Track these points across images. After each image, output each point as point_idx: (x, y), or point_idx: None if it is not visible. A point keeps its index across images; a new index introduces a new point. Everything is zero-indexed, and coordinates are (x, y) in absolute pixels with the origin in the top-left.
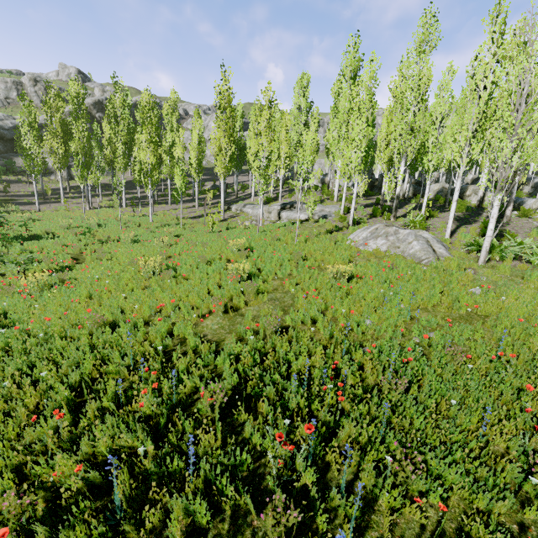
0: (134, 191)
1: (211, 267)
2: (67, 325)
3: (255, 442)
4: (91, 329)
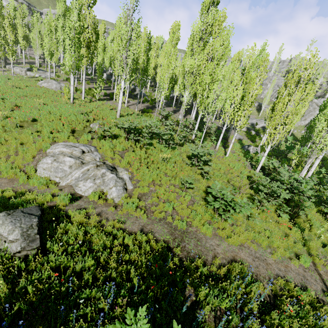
0: None
1: None
2: None
3: None
4: None
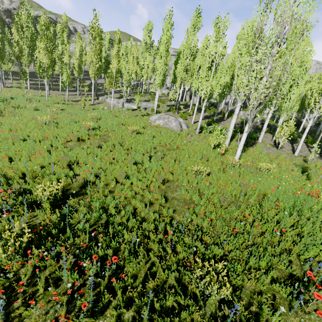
0: (36, 79)
1: (76, 124)
2: (1, 138)
3: (77, 172)
4: (13, 141)
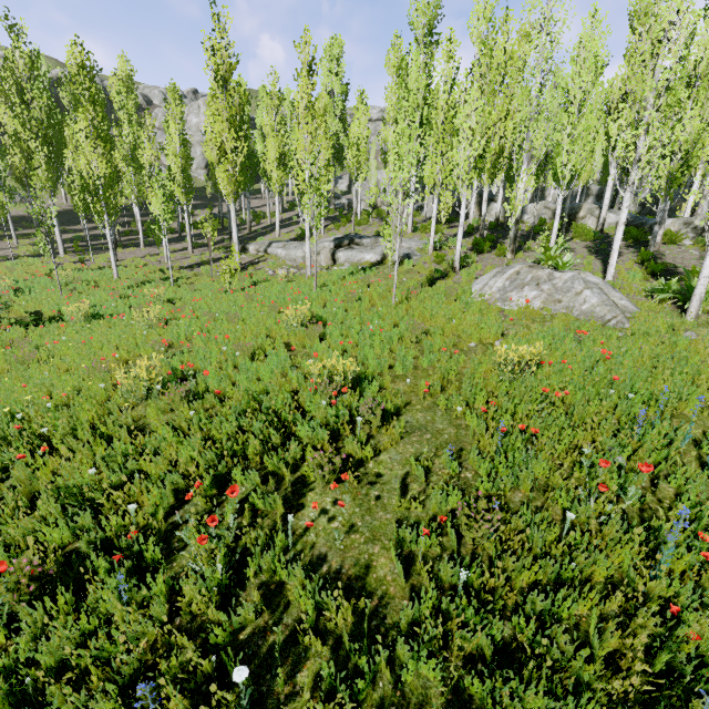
0: (75, 227)
1: (266, 367)
2: None
3: None
4: (10, 610)
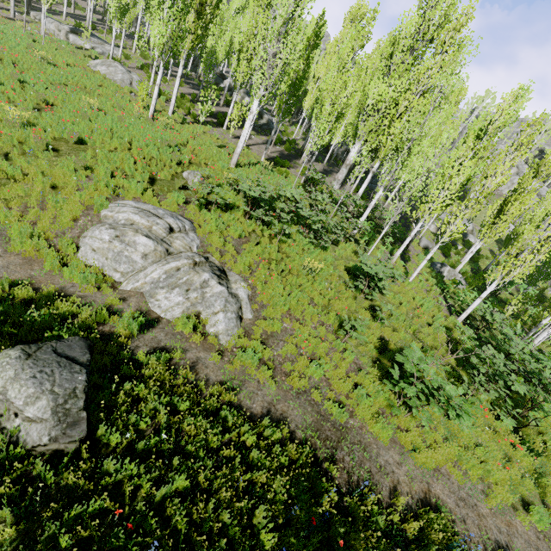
0: None
1: None
2: None
3: None
4: None
